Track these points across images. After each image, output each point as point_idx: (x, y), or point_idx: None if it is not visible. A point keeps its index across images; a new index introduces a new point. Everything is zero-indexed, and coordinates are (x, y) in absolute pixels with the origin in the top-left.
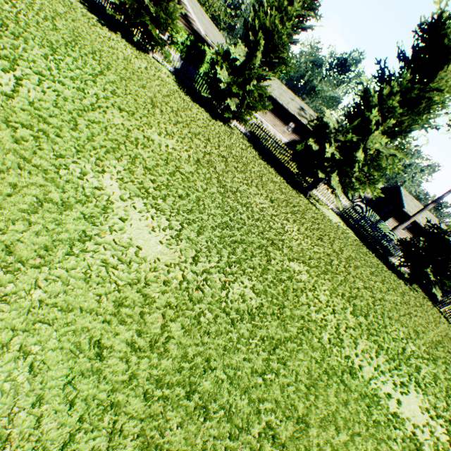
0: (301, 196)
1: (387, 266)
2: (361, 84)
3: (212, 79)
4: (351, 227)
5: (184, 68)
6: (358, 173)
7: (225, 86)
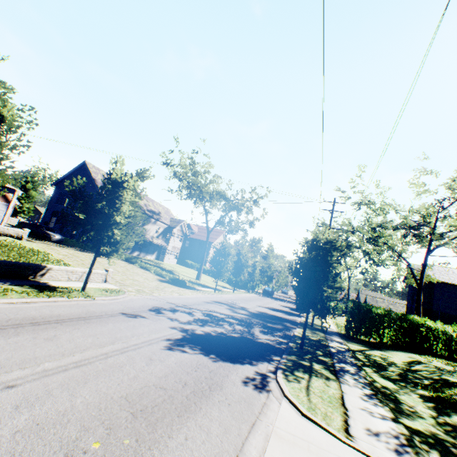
0: None
1: None
2: None
3: None
4: None
5: None
6: (28, 212)
7: None
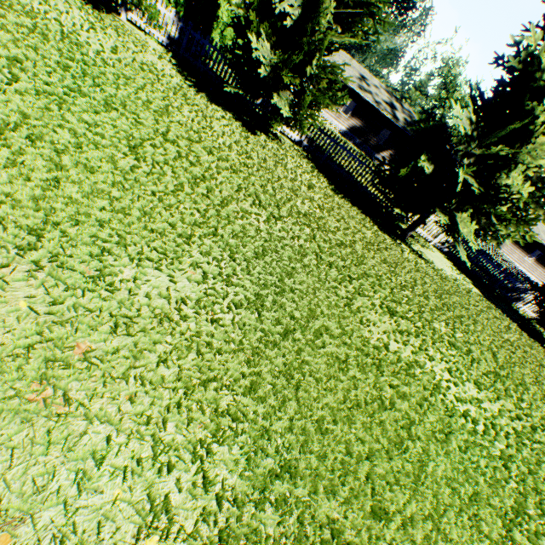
0: (404, 248)
1: (522, 326)
2: (516, 45)
3: (241, 57)
4: (461, 267)
5: (185, 37)
6: (506, 210)
7: (267, 71)
